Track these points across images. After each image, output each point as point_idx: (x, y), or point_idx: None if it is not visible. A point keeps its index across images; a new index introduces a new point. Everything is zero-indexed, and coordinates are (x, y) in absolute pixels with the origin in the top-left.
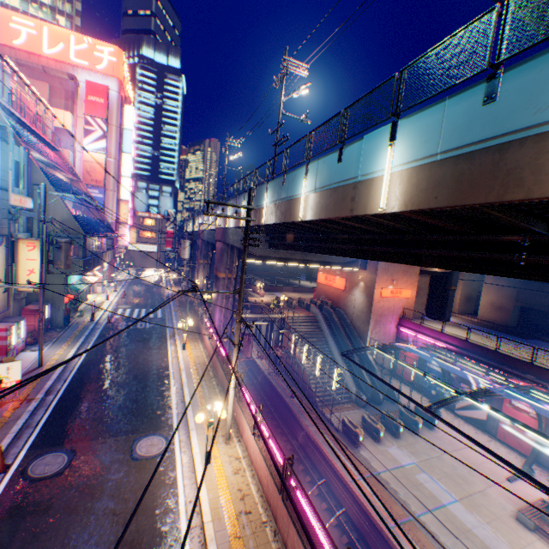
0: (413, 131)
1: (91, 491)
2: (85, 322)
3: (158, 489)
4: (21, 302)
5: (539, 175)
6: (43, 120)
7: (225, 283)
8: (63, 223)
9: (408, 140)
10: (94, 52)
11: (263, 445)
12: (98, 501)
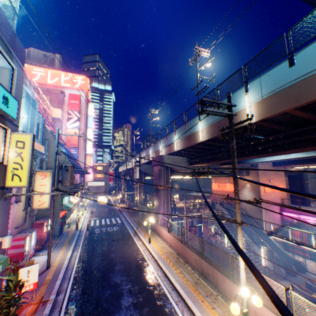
0: None
1: None
2: (72, 231)
3: None
4: (33, 218)
5: None
6: (47, 112)
7: (164, 192)
8: (67, 155)
9: None
10: (73, 80)
11: None
12: None
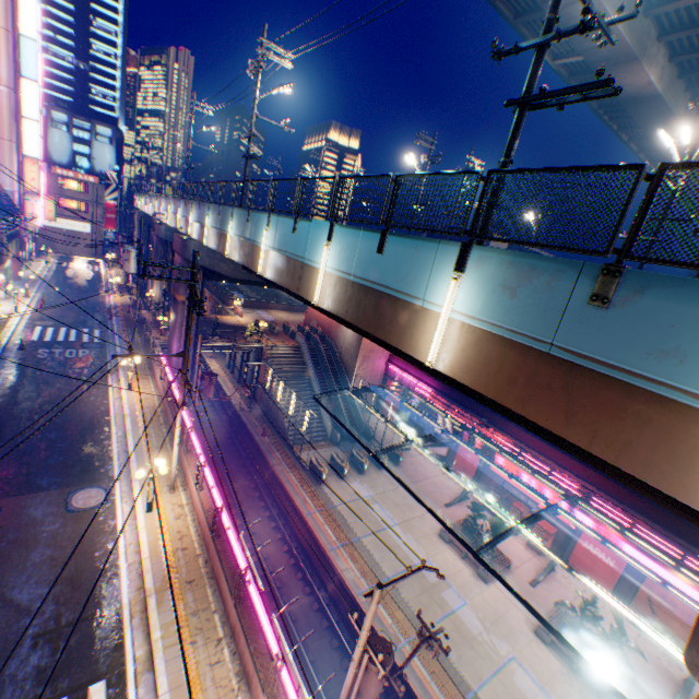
0: (342, 242)
1: (25, 543)
2: None
3: (98, 536)
4: None
5: (392, 327)
6: None
7: (185, 309)
8: None
9: (339, 248)
10: None
11: (205, 495)
12: (34, 550)
